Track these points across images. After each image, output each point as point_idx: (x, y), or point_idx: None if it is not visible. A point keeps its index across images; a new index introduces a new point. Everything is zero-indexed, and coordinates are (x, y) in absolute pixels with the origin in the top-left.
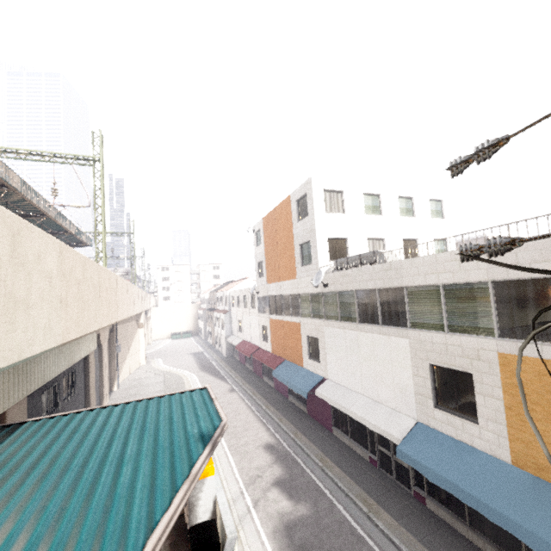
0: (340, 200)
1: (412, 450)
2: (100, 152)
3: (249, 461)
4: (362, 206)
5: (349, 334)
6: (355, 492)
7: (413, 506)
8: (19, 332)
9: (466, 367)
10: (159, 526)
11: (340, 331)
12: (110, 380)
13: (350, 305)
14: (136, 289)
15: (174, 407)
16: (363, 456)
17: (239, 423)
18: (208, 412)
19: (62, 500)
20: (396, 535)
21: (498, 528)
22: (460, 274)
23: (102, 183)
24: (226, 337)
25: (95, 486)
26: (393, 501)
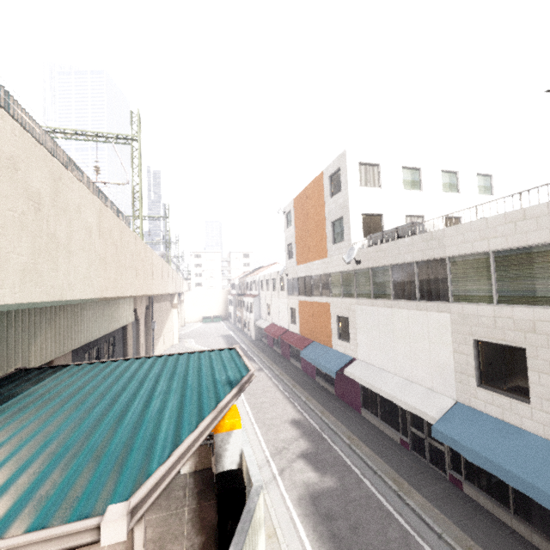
0: (376, 174)
1: (450, 429)
2: (137, 131)
3: (275, 433)
4: (401, 180)
5: (383, 311)
6: (384, 470)
7: (448, 490)
8: (60, 274)
9: (518, 341)
10: (185, 442)
11: (372, 309)
12: (146, 354)
13: (385, 281)
14: (170, 270)
15: (203, 361)
16: (394, 438)
17: (266, 399)
18: (236, 365)
19: (95, 419)
20: (429, 515)
21: (549, 518)
22: (515, 237)
23: (139, 161)
24: (255, 320)
25: (126, 412)
26: (426, 483)
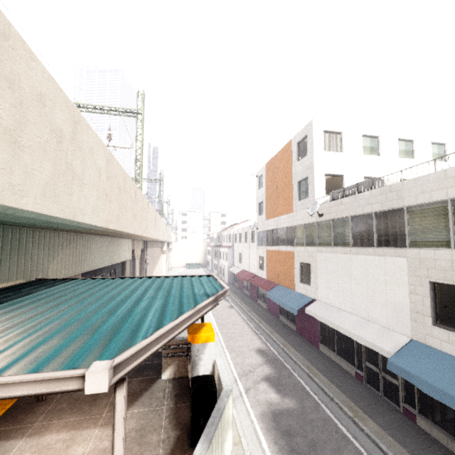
0: (339, 140)
1: (406, 363)
2: (142, 106)
3: (243, 358)
4: (360, 146)
5: (342, 257)
6: (340, 398)
7: (402, 421)
8: (74, 199)
9: None
10: (166, 327)
11: (332, 256)
12: None
13: (344, 231)
14: (162, 221)
15: (185, 282)
16: (349, 371)
17: (236, 330)
18: (213, 285)
19: (92, 309)
20: (383, 441)
21: None
22: None
23: (142, 130)
24: (229, 267)
25: (118, 308)
26: (380, 413)
